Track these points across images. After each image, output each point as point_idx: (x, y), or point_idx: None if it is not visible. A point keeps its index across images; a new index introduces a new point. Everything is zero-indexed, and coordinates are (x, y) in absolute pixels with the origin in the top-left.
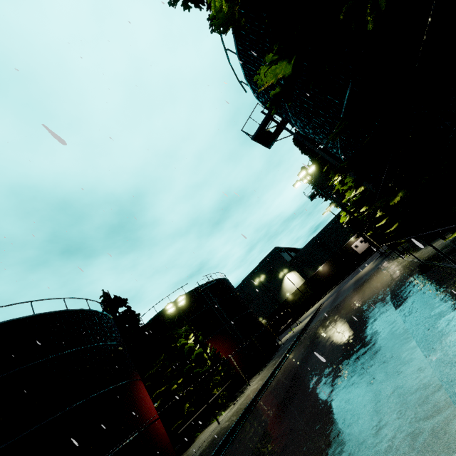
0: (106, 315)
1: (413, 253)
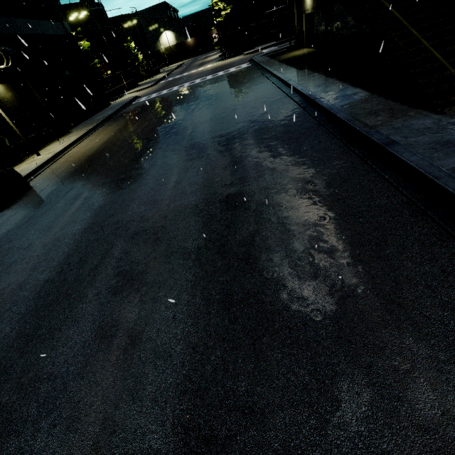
0: None
1: None
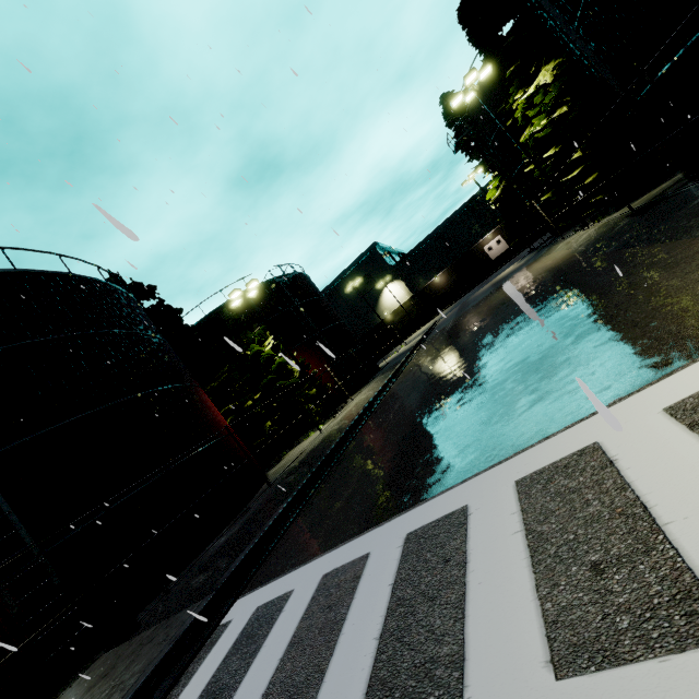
0: (133, 299)
1: (605, 218)
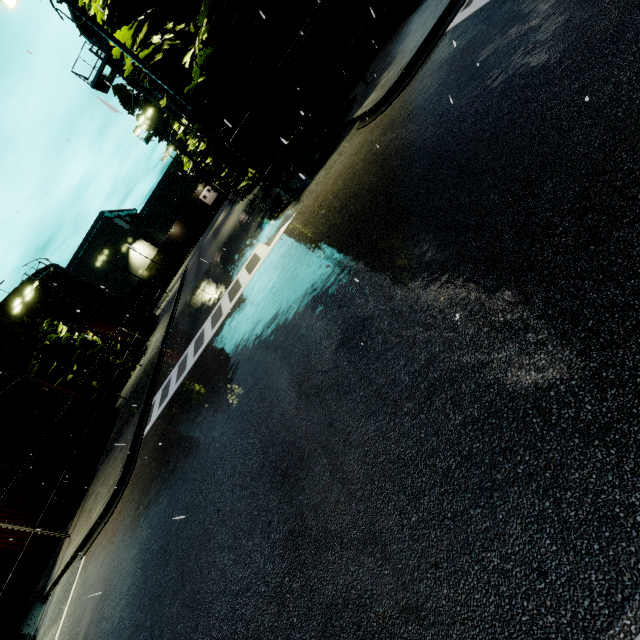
0: None
1: (248, 196)
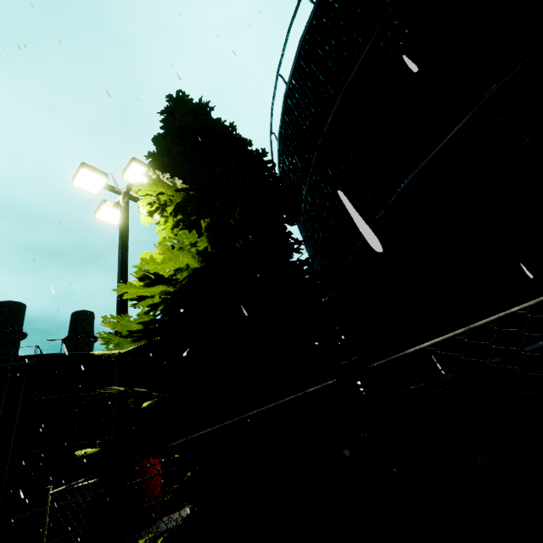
0: None
1: None
